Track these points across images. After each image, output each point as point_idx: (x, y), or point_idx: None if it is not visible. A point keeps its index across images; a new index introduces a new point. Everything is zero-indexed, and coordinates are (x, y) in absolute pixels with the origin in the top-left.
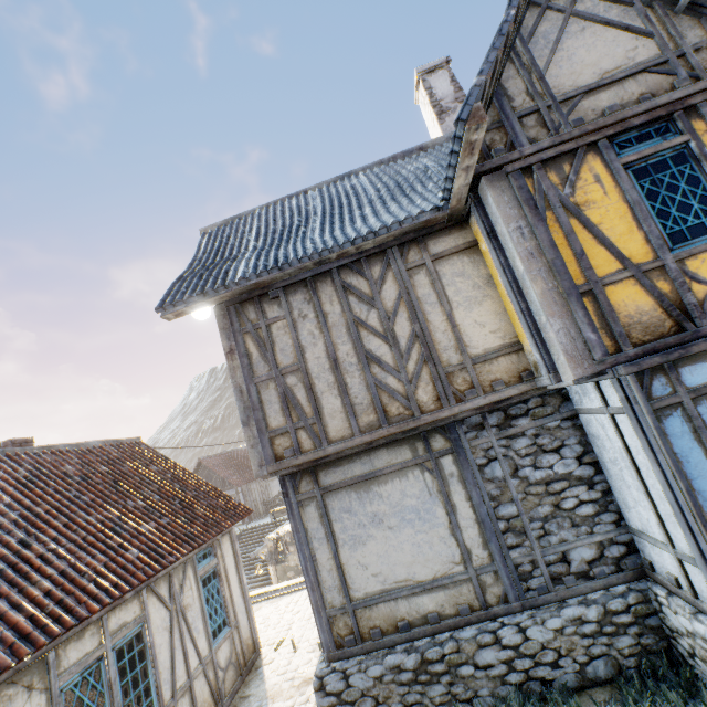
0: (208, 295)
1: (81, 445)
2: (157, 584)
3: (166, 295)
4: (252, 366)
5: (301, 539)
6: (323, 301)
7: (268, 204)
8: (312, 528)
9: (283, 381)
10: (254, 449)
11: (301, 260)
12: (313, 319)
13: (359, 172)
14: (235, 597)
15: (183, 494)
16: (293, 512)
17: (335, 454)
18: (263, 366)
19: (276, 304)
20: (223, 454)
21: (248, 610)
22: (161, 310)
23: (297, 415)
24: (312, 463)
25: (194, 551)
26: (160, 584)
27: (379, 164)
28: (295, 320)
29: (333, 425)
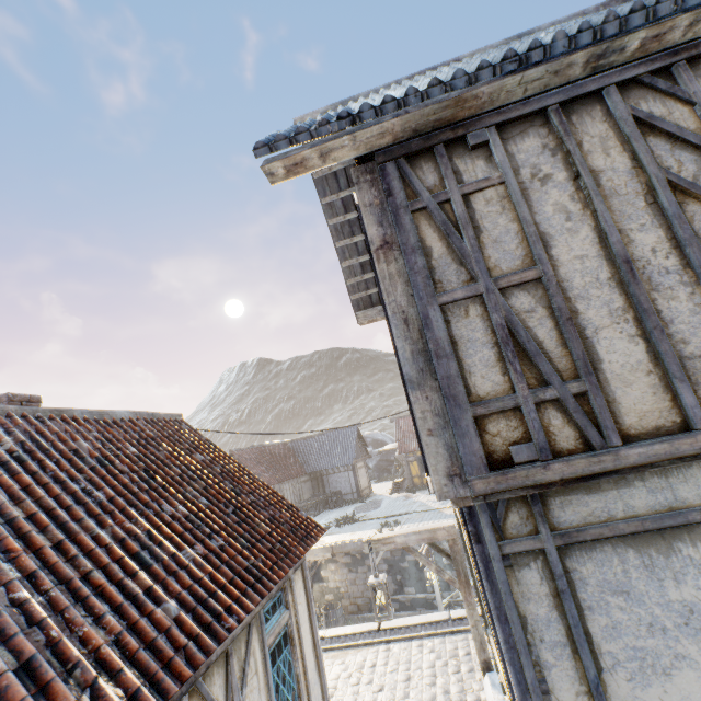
0: (359, 121)
1: (105, 415)
2: (206, 677)
3: (270, 136)
4: (430, 271)
5: (509, 638)
6: (585, 148)
7: (398, 81)
8: (534, 617)
9: (503, 301)
10: (435, 437)
11: (573, 37)
12: (564, 183)
13: (546, 29)
14: (309, 672)
15: (238, 498)
16: (491, 575)
17: (632, 466)
18: (454, 272)
19: (481, 157)
20: (255, 448)
21: (323, 692)
22: (265, 152)
23: (537, 374)
24: (573, 481)
25: (262, 602)
26: (212, 676)
27: (579, 15)
28: (523, 186)
29: (628, 401)
